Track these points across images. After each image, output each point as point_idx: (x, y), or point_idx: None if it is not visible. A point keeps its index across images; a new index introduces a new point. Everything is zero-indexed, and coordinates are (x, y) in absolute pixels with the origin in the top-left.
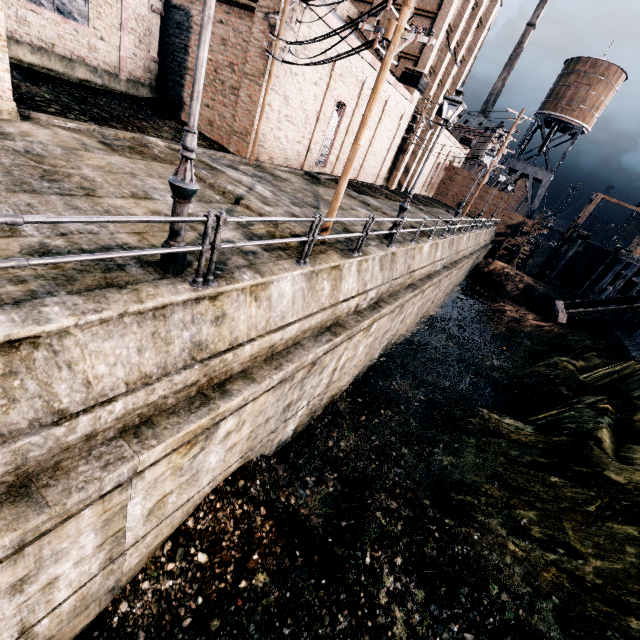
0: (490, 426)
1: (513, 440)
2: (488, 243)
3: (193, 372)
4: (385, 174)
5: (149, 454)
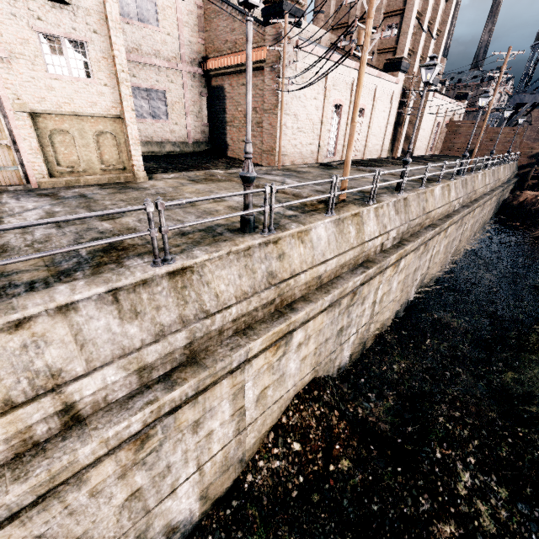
0: None
1: None
2: (511, 178)
3: (271, 291)
4: (388, 147)
5: (254, 344)
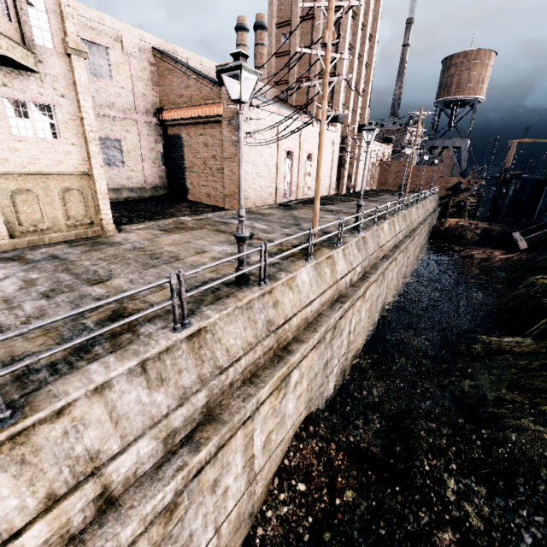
0: (493, 347)
1: (517, 353)
2: (436, 207)
3: (271, 338)
4: (334, 185)
5: (263, 391)
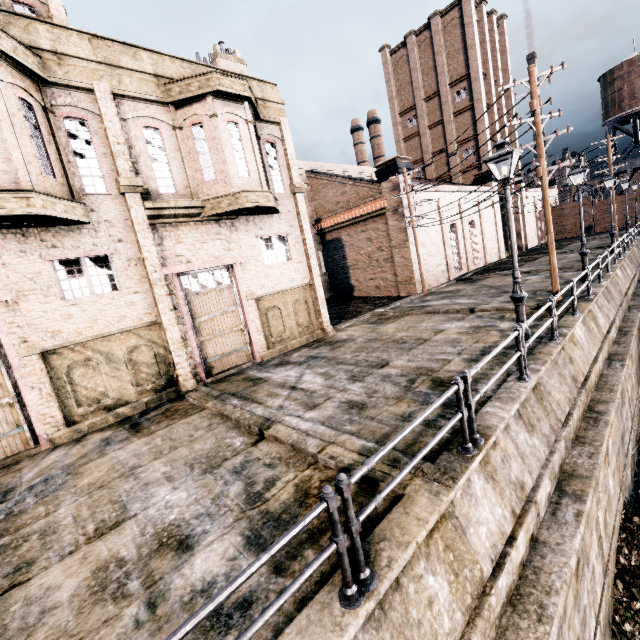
0: None
1: None
2: None
3: (584, 395)
4: (503, 248)
5: (603, 449)
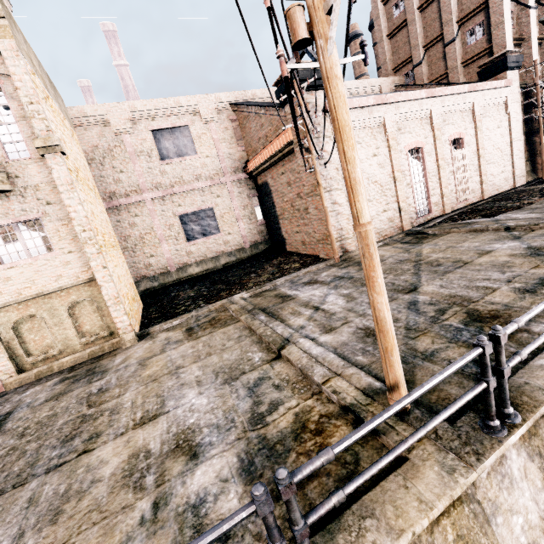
0: None
1: None
2: None
3: None
4: (524, 169)
5: None
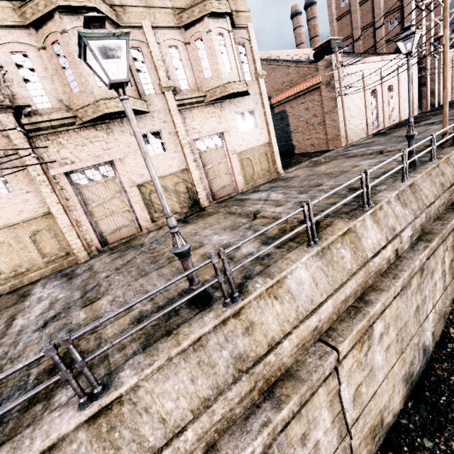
0: None
1: None
2: None
3: (447, 193)
4: (417, 106)
5: (452, 222)
